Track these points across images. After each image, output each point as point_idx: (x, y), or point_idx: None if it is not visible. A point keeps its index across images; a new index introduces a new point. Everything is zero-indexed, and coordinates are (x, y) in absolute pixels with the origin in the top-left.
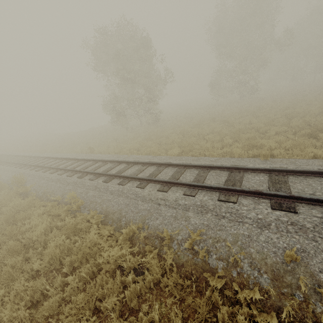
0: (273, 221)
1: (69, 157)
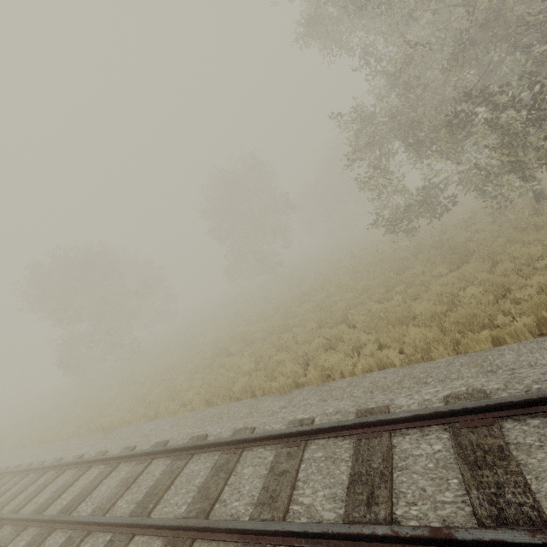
0: None
1: None
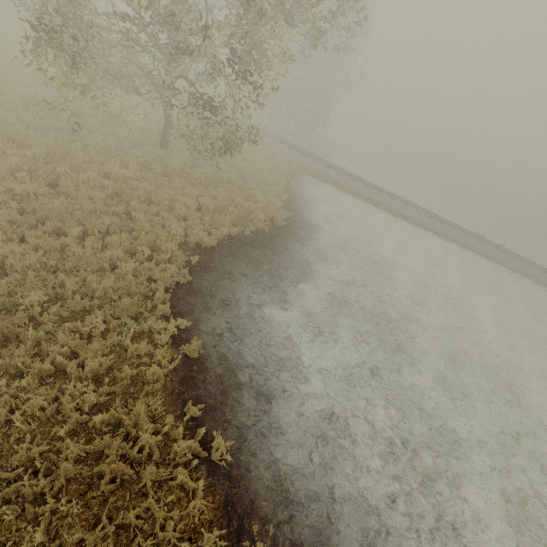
0: None
1: None
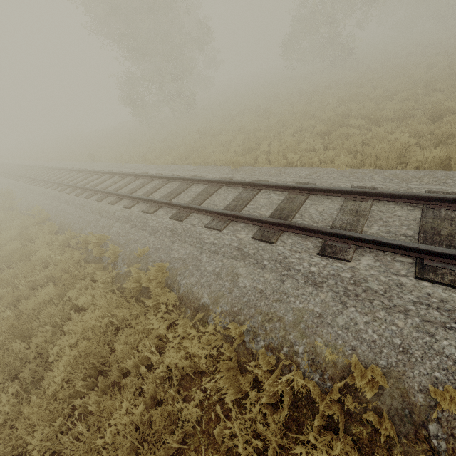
0: (161, 228)
1: (67, 167)
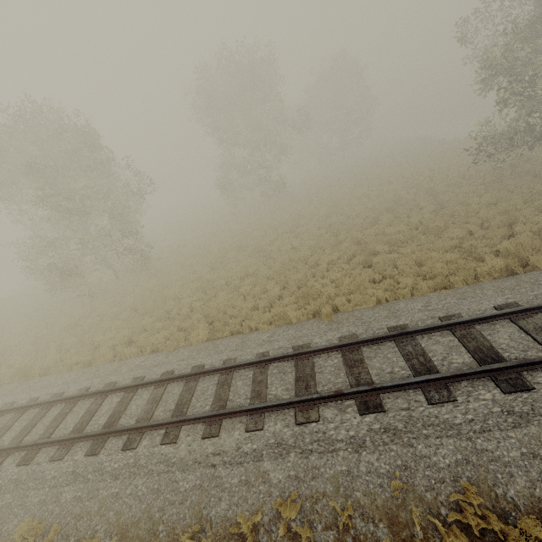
0: (367, 435)
1: None
